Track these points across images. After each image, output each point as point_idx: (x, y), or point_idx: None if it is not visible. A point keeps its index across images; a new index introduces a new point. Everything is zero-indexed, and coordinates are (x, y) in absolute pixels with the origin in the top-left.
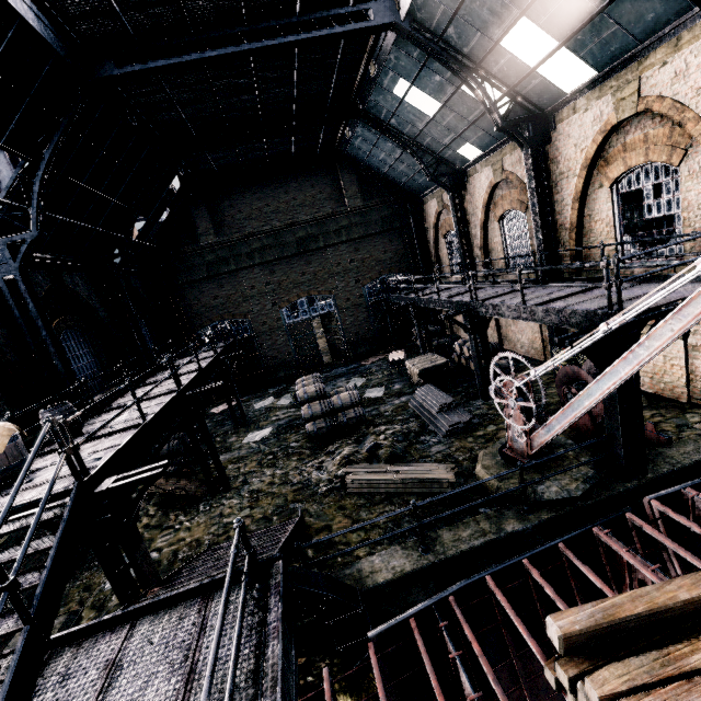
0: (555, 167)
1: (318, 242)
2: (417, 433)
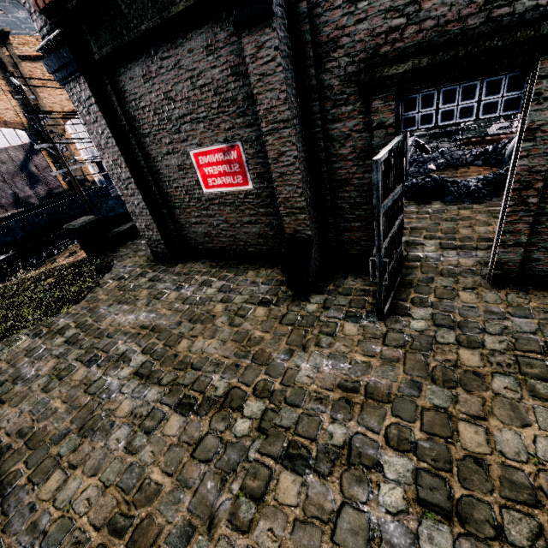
0: None
1: None
2: None
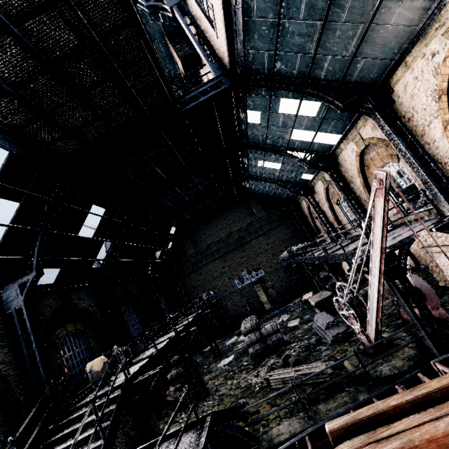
0: (347, 174)
1: (246, 239)
2: (314, 344)
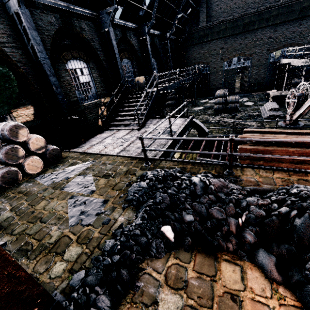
0: None
1: (254, 26)
2: (255, 116)
